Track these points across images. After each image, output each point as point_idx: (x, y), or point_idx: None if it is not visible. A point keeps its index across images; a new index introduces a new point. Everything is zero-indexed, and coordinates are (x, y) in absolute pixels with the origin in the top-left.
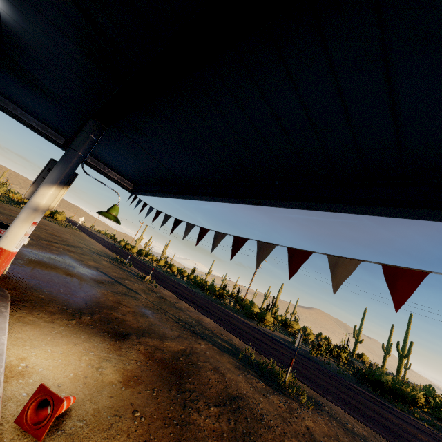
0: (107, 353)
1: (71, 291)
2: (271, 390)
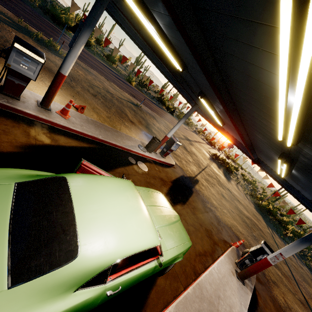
0: None
1: None
2: (61, 59)
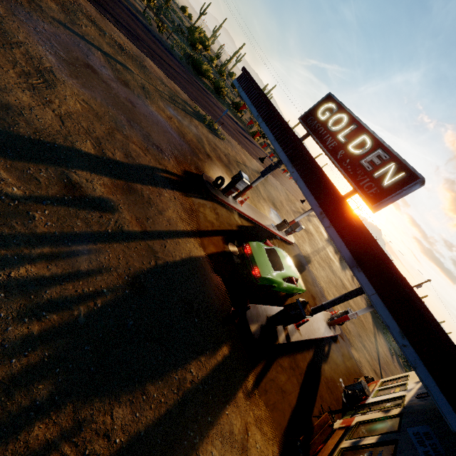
0: (220, 170)
1: (172, 136)
2: (218, 139)
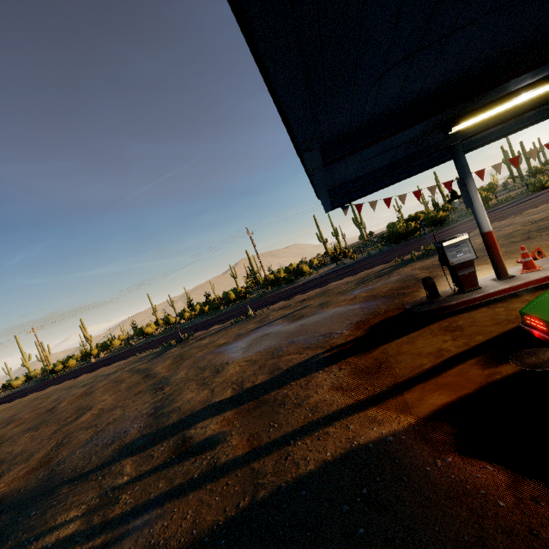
0: None
1: (353, 310)
2: None
